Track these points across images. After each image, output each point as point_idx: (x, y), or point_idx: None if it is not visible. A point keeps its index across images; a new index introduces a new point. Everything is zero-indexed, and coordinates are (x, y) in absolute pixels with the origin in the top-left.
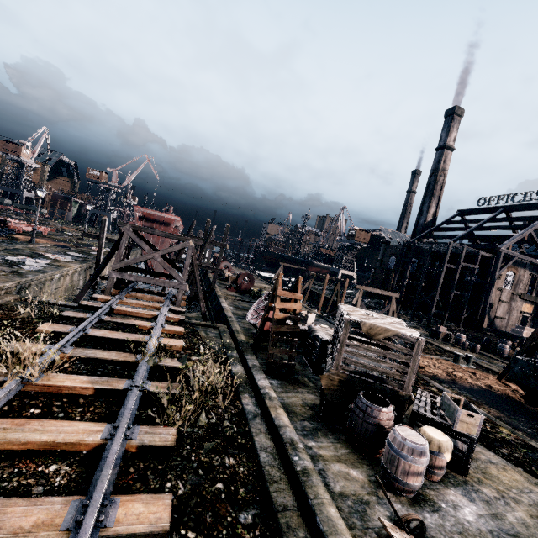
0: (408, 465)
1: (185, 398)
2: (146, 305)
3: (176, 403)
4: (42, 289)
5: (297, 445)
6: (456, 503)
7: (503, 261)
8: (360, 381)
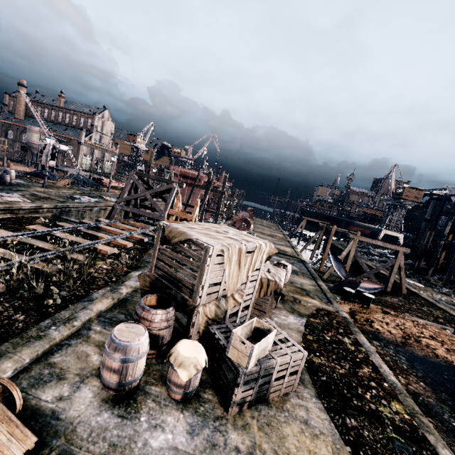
0: (105, 357)
1: (55, 277)
2: (129, 228)
3: (42, 278)
4: (83, 215)
5: (72, 321)
6: (166, 425)
7: None
8: (161, 284)
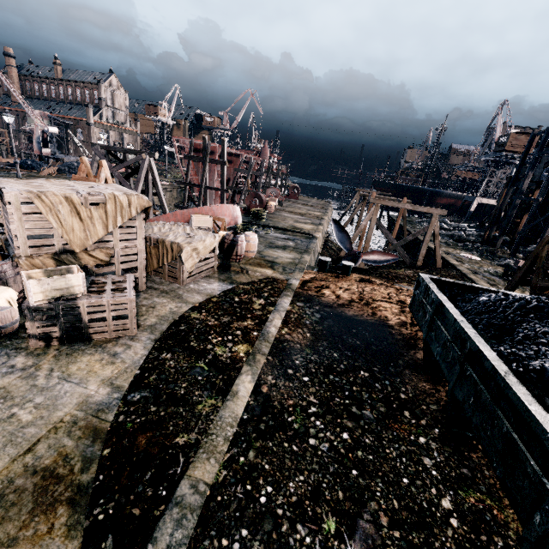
0: None
1: None
2: None
3: None
4: None
5: None
6: None
7: None
8: (6, 244)
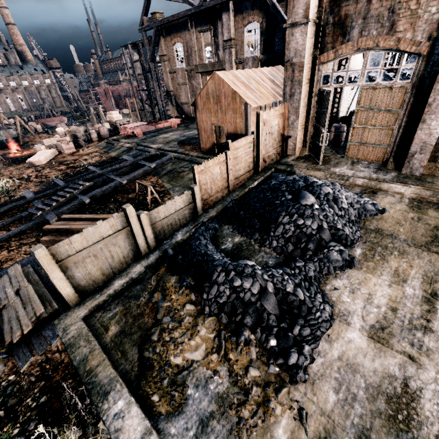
0: None
1: None
2: None
3: None
4: None
5: None
6: None
7: (160, 36)
8: None
